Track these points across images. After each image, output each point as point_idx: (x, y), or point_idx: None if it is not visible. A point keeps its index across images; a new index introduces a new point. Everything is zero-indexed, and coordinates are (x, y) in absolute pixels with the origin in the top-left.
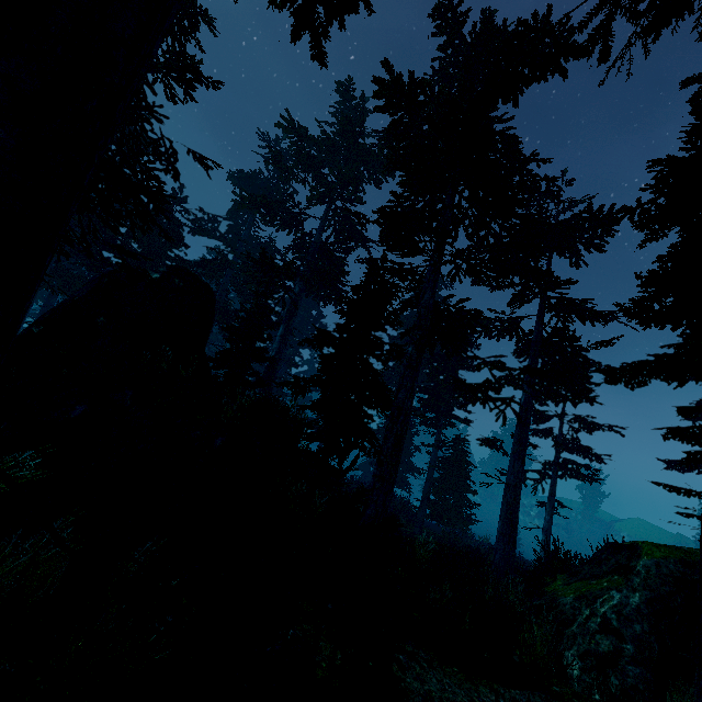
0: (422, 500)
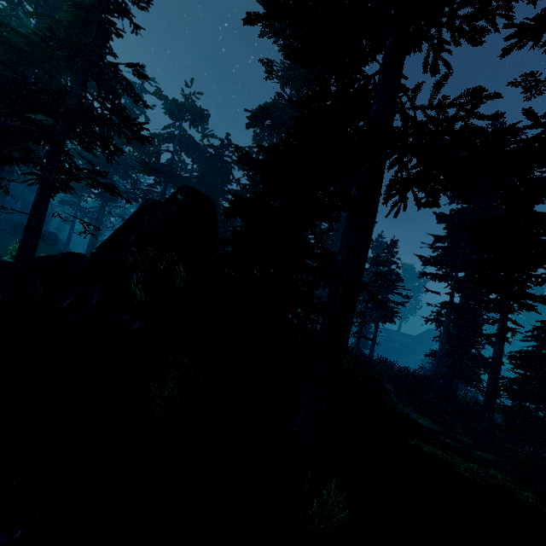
0: (484, 406)
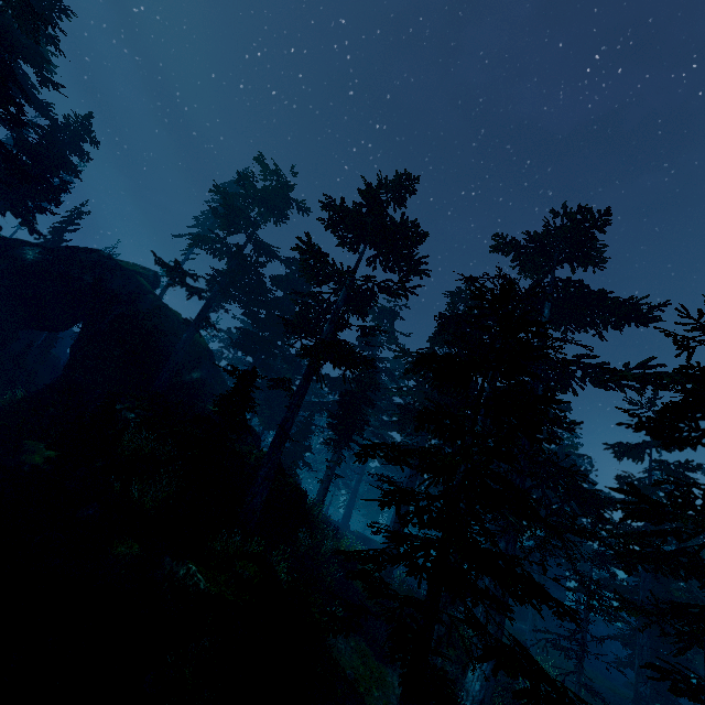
0: None
